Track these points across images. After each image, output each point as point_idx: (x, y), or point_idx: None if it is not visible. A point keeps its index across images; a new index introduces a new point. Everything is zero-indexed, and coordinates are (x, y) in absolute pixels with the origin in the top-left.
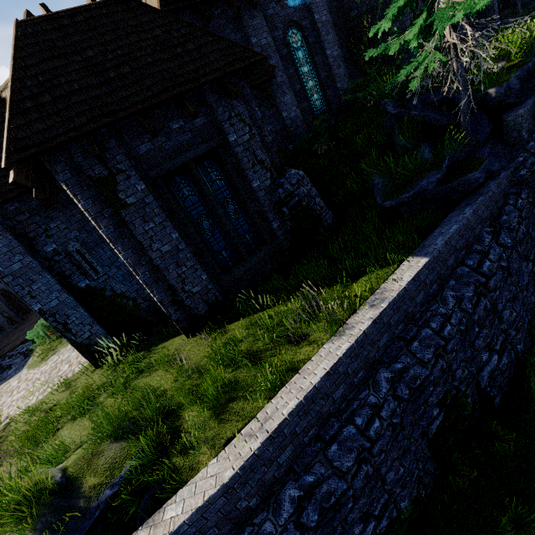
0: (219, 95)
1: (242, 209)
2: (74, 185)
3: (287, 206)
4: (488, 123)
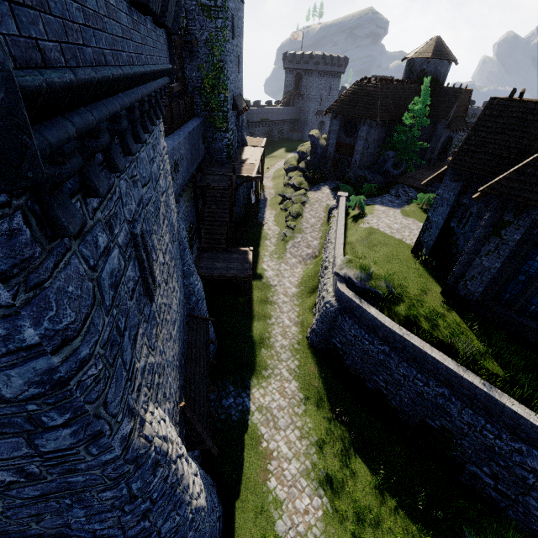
0: None
1: None
2: (494, 210)
3: None
4: None
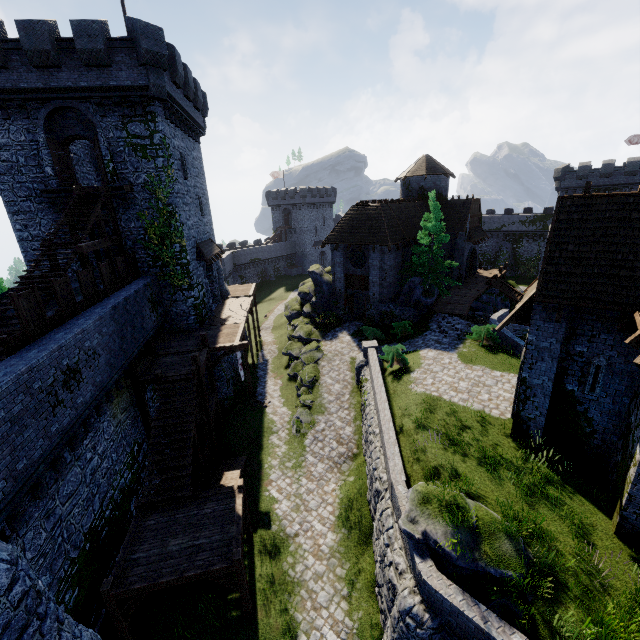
0: None
1: None
2: None
3: None
4: None
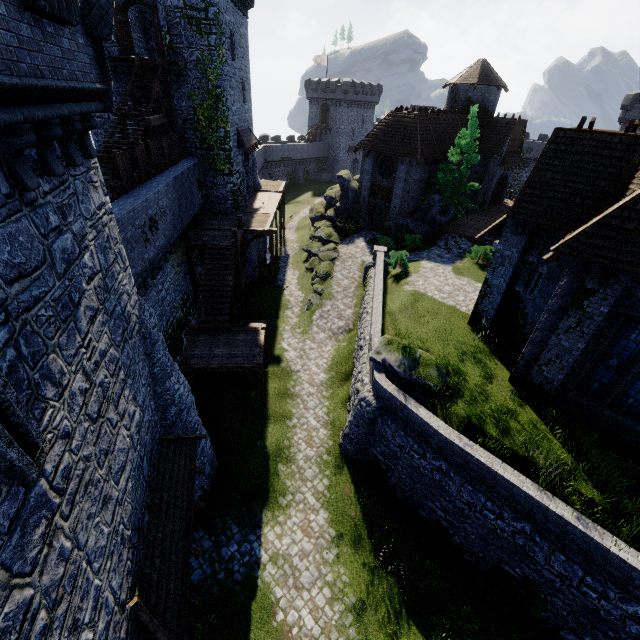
0: None
1: None
2: (572, 274)
3: None
4: None
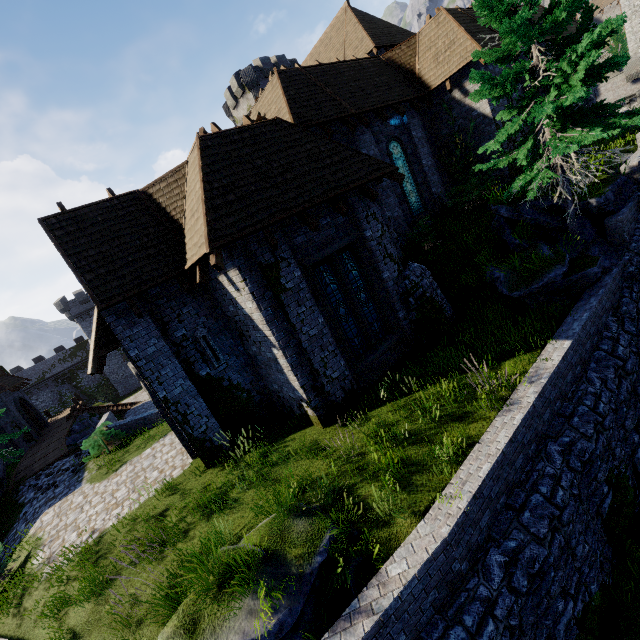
0: (359, 198)
1: (371, 298)
2: (245, 270)
3: (413, 296)
4: (592, 227)
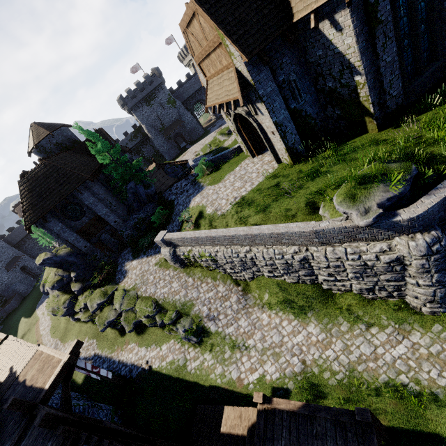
0: None
1: (428, 29)
2: (355, 9)
3: None
4: None
